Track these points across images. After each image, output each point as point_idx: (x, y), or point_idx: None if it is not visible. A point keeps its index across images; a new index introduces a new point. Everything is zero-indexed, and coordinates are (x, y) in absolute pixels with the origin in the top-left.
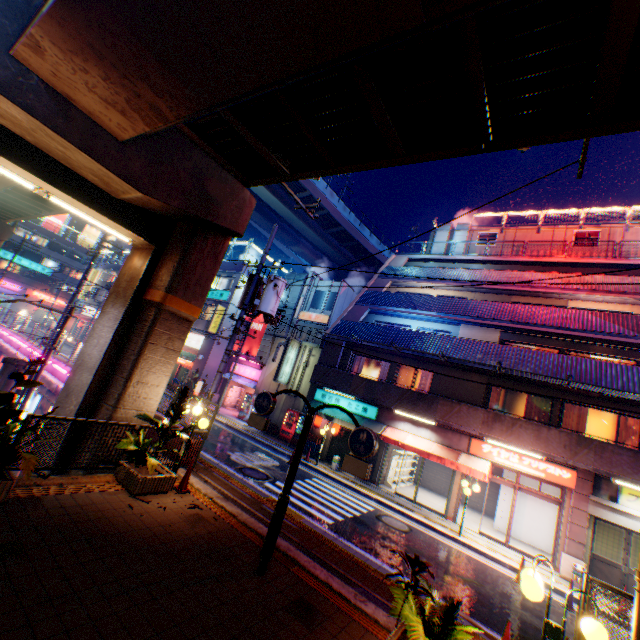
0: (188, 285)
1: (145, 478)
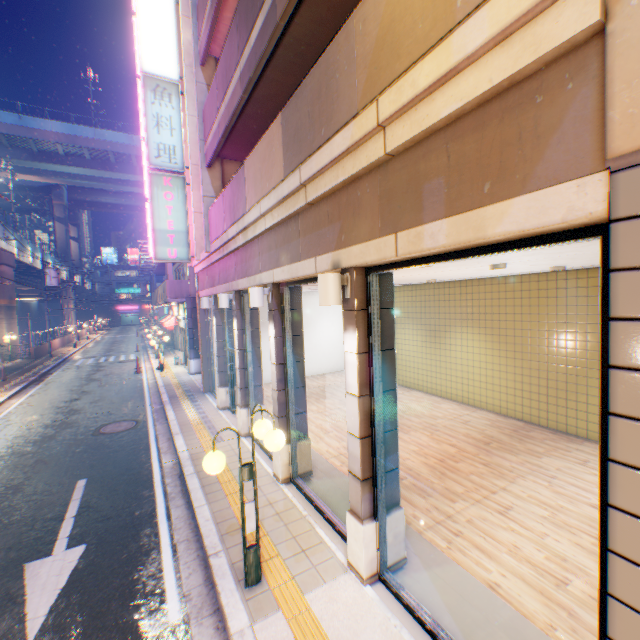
0: None
1: None
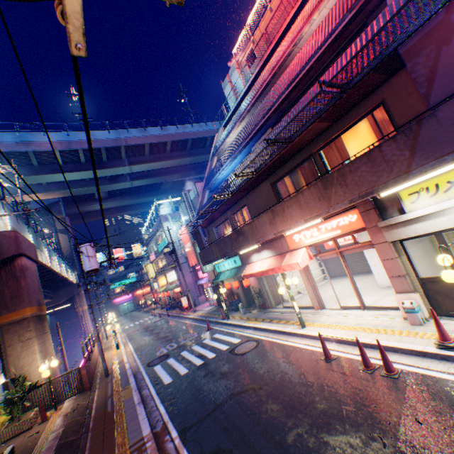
0: (7, 304)
1: (4, 431)
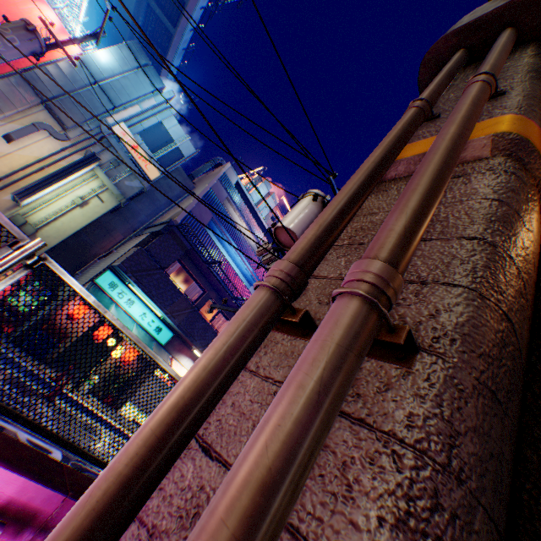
0: None
1: None
